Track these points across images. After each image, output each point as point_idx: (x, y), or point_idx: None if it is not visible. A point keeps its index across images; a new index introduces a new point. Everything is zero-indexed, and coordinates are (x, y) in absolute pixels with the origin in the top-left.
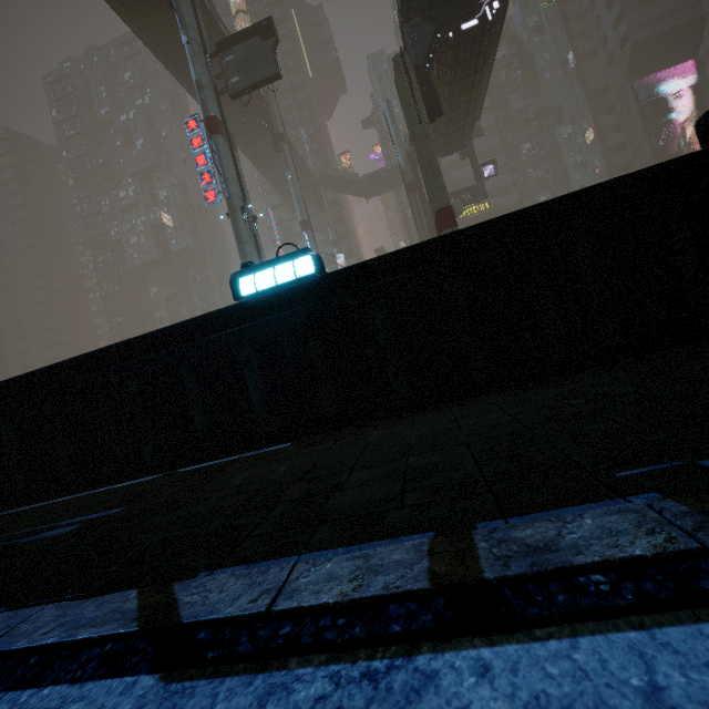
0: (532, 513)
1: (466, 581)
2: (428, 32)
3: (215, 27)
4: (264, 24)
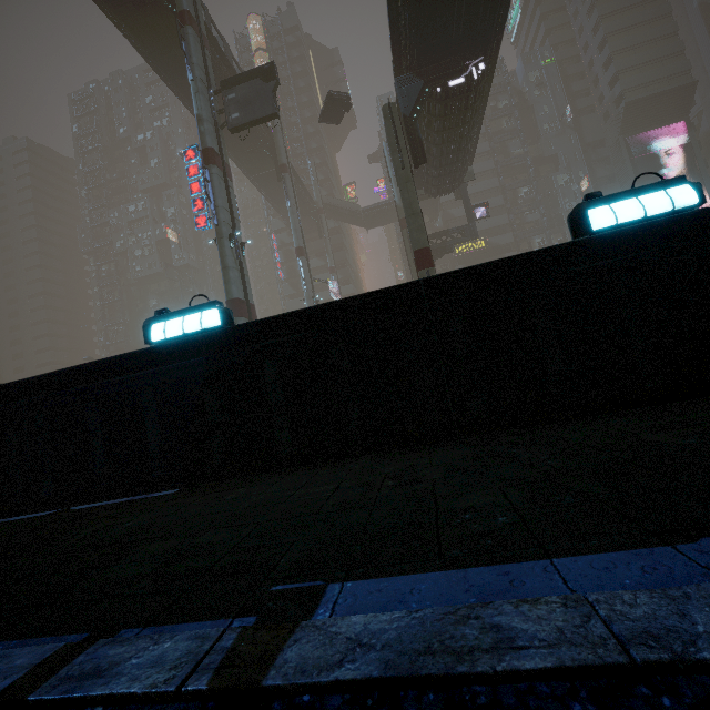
0: (167, 624)
1: (14, 700)
2: (416, 86)
3: (227, 64)
4: (266, 68)
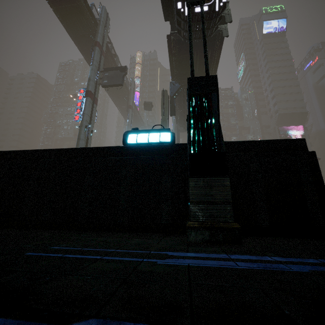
0: None
1: None
2: (177, 86)
3: (115, 64)
4: (123, 67)
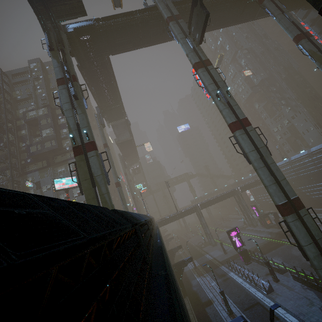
0: None
1: None
2: None
3: None
4: None
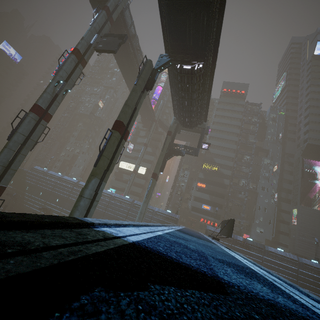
0: None
1: None
2: (166, 59)
3: (131, 42)
4: (123, 35)
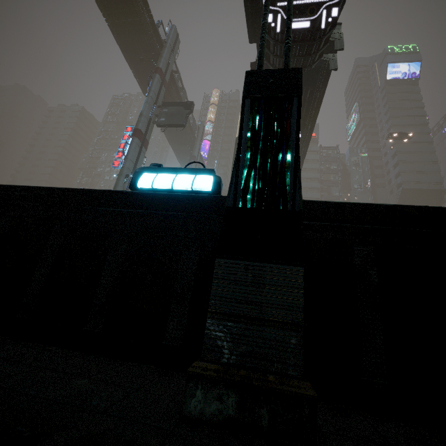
0: None
1: None
2: None
3: (180, 100)
4: (188, 103)
